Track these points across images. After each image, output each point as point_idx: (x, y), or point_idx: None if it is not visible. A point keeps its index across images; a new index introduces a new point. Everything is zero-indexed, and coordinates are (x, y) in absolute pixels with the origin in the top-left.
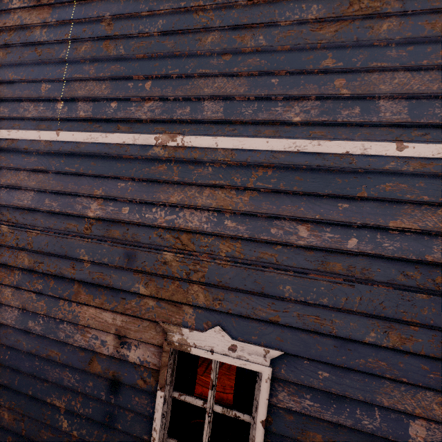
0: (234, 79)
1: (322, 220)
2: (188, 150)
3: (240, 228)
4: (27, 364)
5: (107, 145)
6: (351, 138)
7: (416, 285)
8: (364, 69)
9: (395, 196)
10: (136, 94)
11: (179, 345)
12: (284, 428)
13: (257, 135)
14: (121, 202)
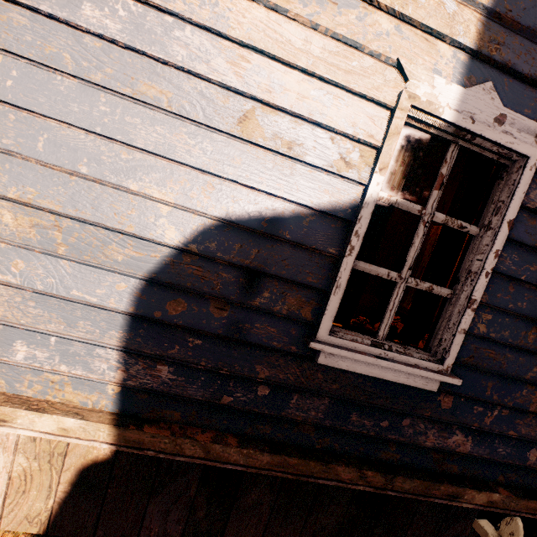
0: None
1: None
2: None
3: None
4: (74, 108)
5: None
6: None
7: None
8: None
9: None
10: None
11: (426, 102)
12: (523, 235)
13: None
14: None
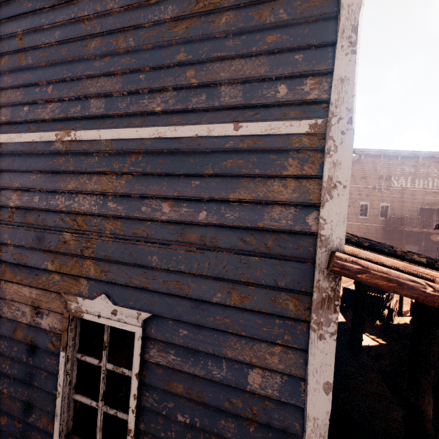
0: (112, 77)
1: (179, 197)
2: (80, 143)
3: (119, 208)
4: None
5: (22, 144)
6: (200, 122)
7: (253, 250)
8: (208, 59)
9: (234, 171)
10: (41, 98)
11: (75, 312)
12: (154, 380)
13: (129, 126)
14: (34, 192)
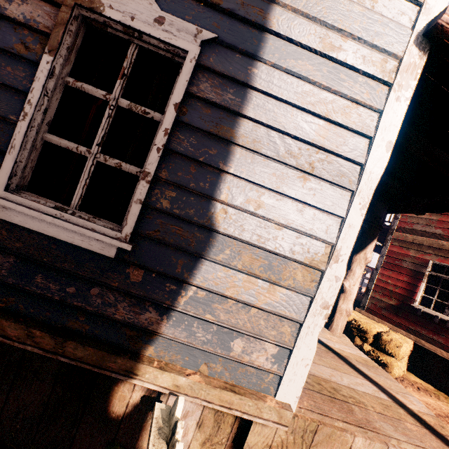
0: None
1: None
2: None
3: None
4: None
5: None
6: None
7: (357, 1)
8: None
9: None
10: None
11: (88, 2)
12: (198, 120)
13: None
14: None
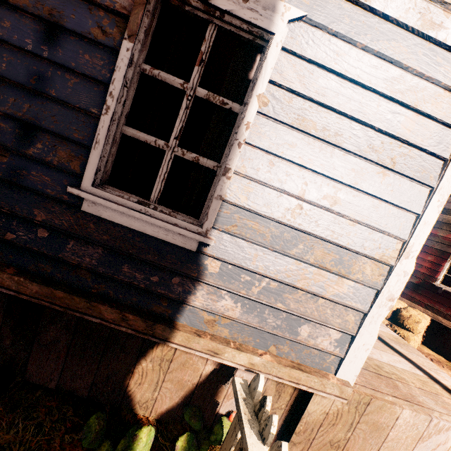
0: None
1: None
2: None
3: None
4: None
5: None
6: None
7: None
8: None
9: None
10: None
11: None
12: (279, 112)
13: None
14: None
